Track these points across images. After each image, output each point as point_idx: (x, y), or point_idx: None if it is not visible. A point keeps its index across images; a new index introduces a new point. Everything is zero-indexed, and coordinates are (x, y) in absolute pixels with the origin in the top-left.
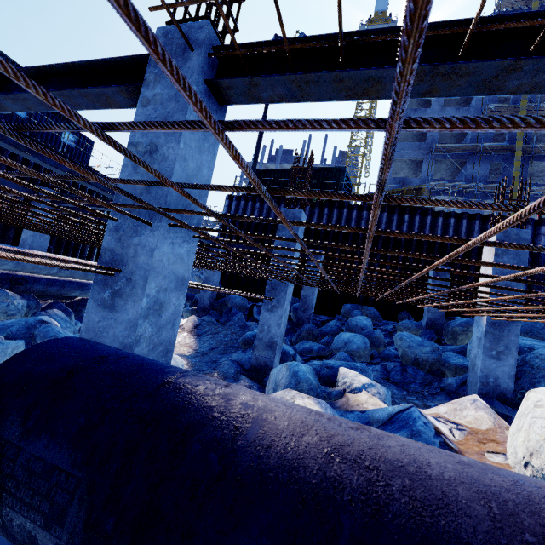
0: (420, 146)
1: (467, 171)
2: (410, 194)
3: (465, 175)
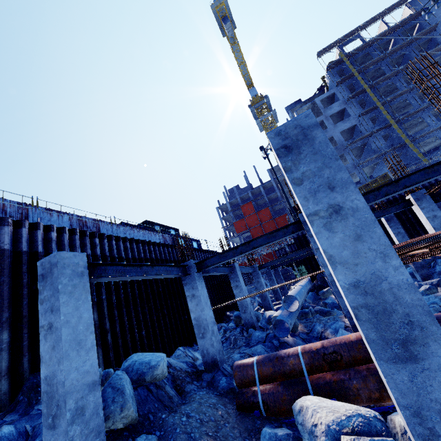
0: (336, 148)
1: (373, 146)
2: (382, 179)
3: (373, 149)
